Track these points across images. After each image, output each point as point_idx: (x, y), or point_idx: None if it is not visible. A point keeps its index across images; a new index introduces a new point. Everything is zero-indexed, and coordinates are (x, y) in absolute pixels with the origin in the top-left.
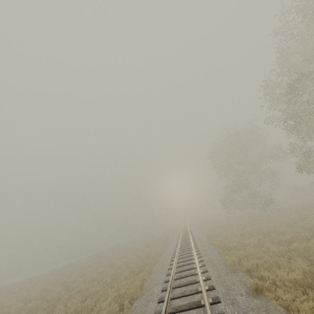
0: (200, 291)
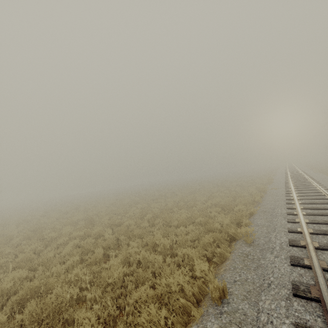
0: (297, 169)
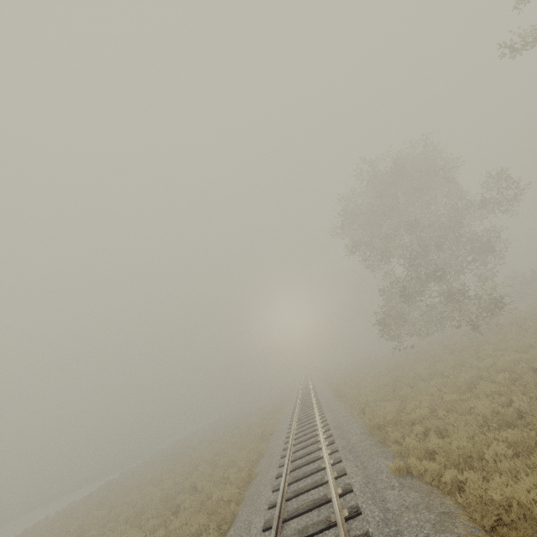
0: None
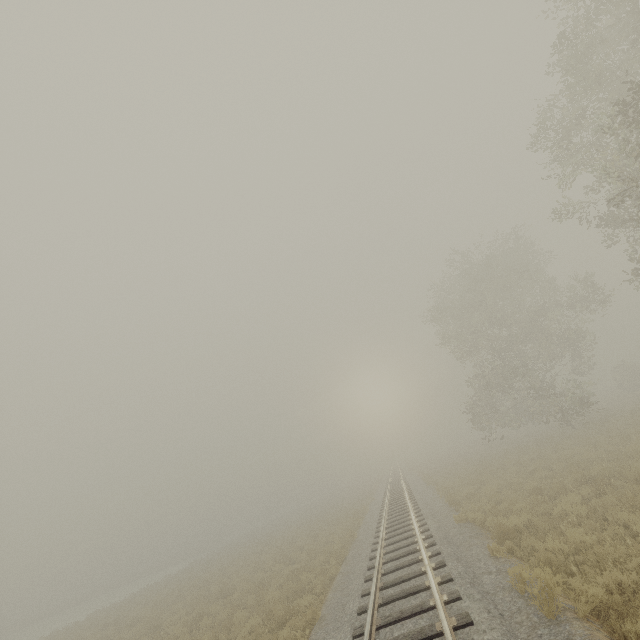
0: None
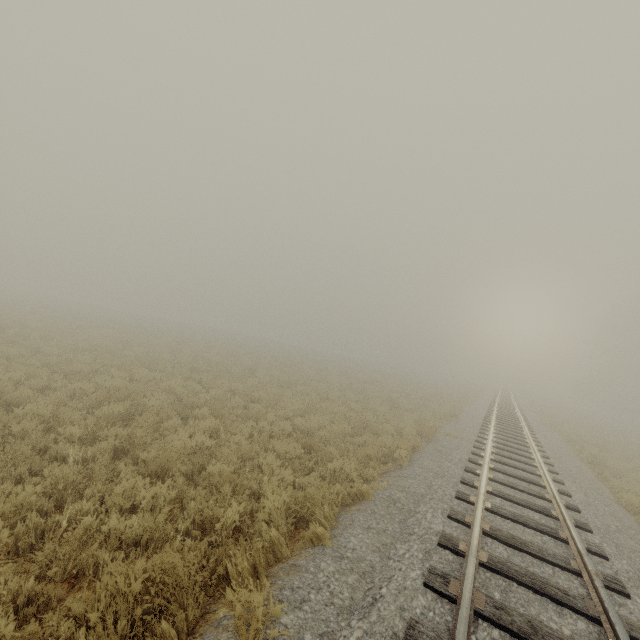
0: (513, 406)
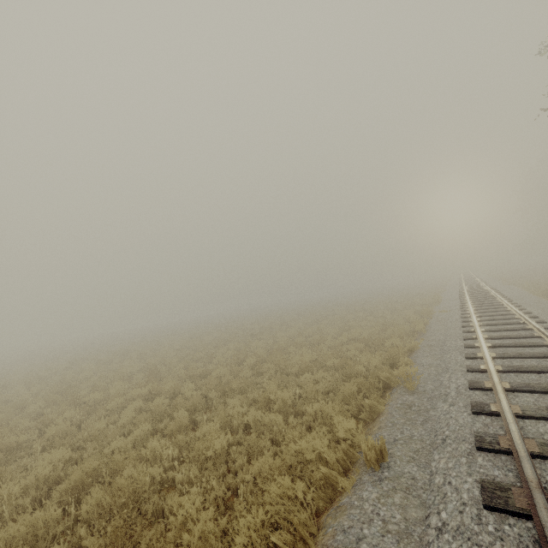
0: (477, 281)
